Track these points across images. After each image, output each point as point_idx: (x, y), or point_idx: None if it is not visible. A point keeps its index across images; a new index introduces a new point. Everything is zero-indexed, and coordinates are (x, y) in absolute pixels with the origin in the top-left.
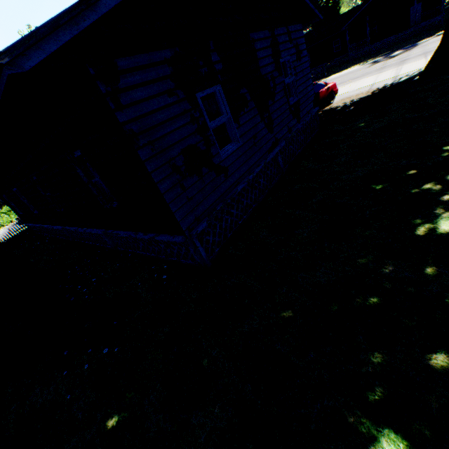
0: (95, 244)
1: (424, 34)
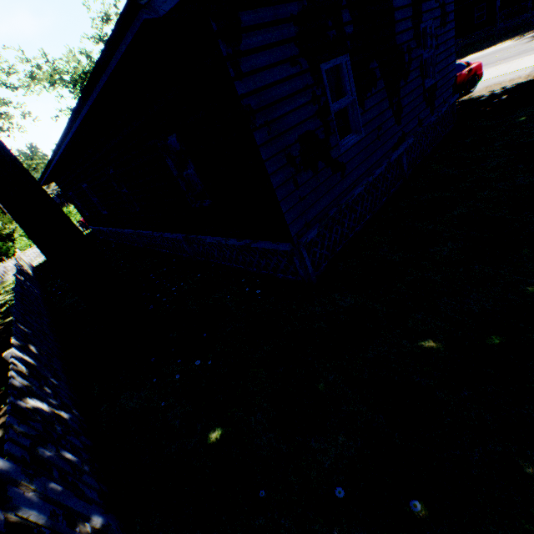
0: (169, 252)
1: None
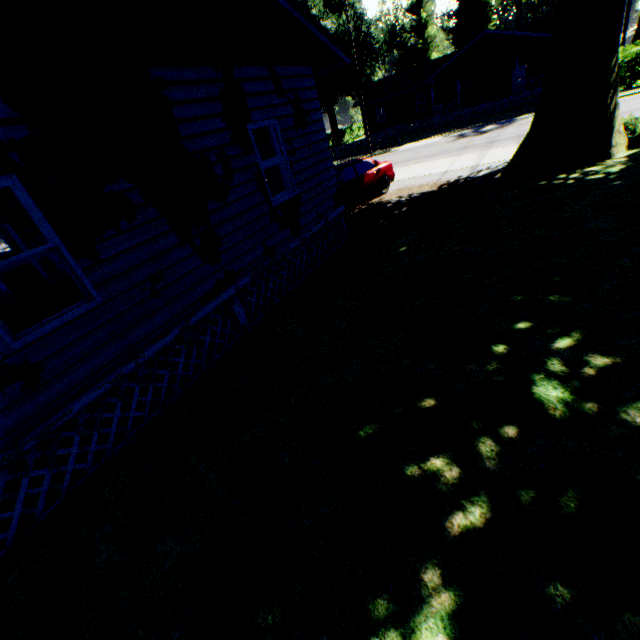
0: None
1: (526, 107)
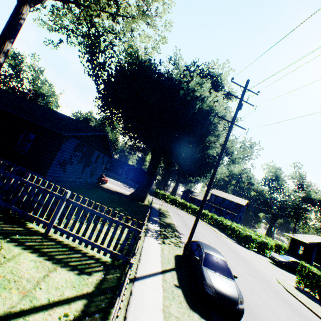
0: None
1: None
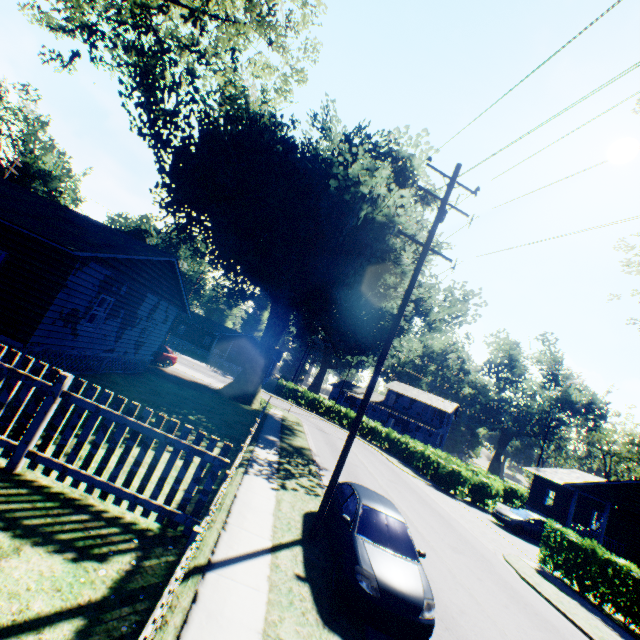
0: None
1: None
